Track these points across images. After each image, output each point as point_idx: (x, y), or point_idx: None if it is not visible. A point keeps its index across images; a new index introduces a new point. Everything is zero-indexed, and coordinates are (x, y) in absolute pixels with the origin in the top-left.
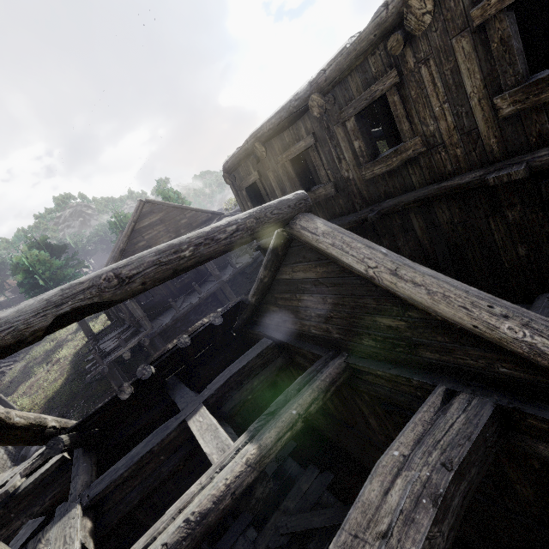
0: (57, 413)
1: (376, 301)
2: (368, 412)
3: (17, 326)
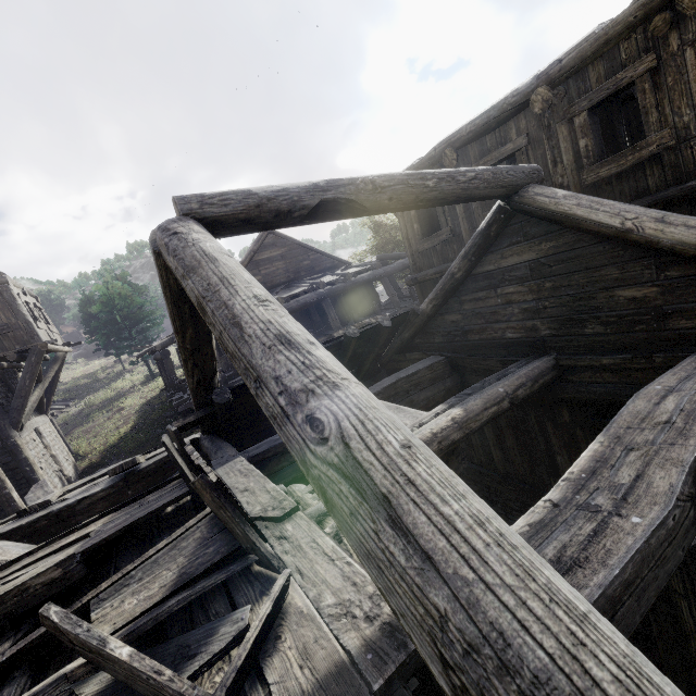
0: (120, 459)
1: (620, 269)
2: (560, 443)
3: (292, 196)
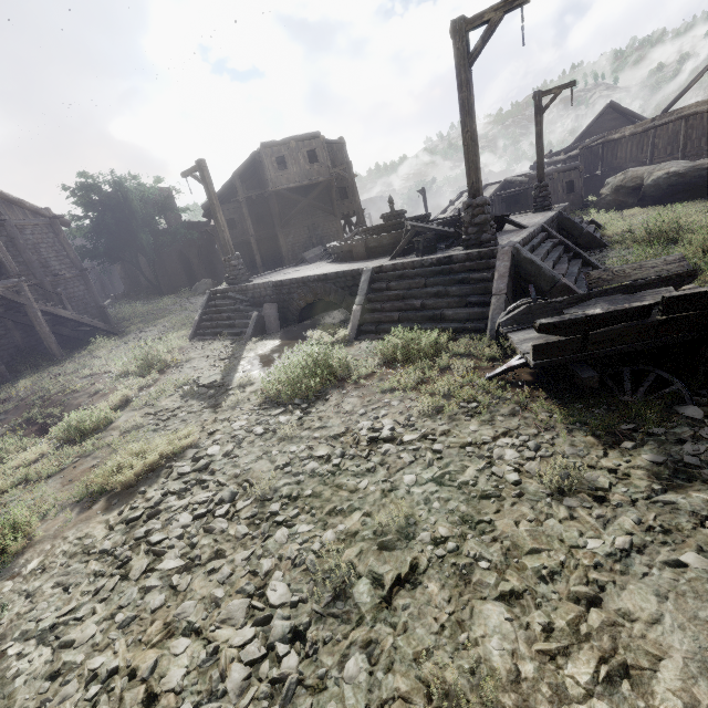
0: None
1: None
2: None
3: None
